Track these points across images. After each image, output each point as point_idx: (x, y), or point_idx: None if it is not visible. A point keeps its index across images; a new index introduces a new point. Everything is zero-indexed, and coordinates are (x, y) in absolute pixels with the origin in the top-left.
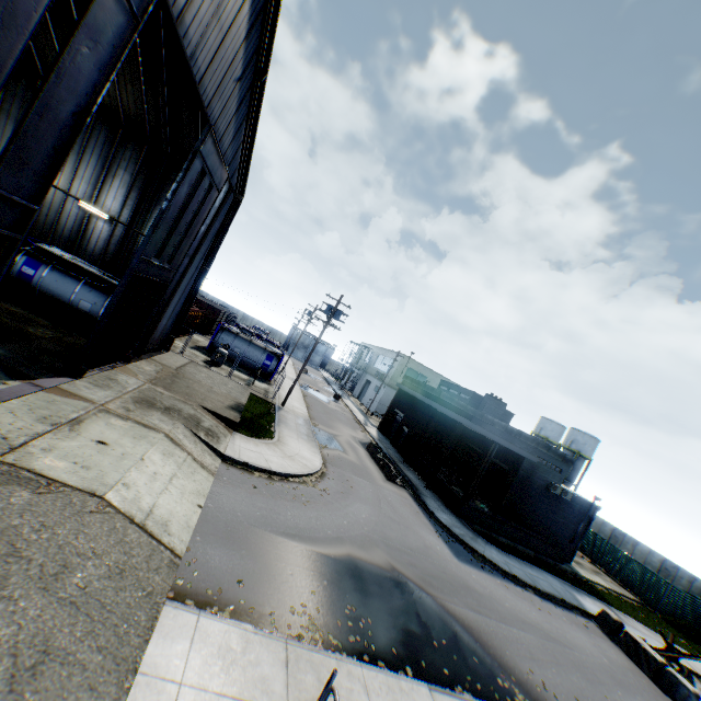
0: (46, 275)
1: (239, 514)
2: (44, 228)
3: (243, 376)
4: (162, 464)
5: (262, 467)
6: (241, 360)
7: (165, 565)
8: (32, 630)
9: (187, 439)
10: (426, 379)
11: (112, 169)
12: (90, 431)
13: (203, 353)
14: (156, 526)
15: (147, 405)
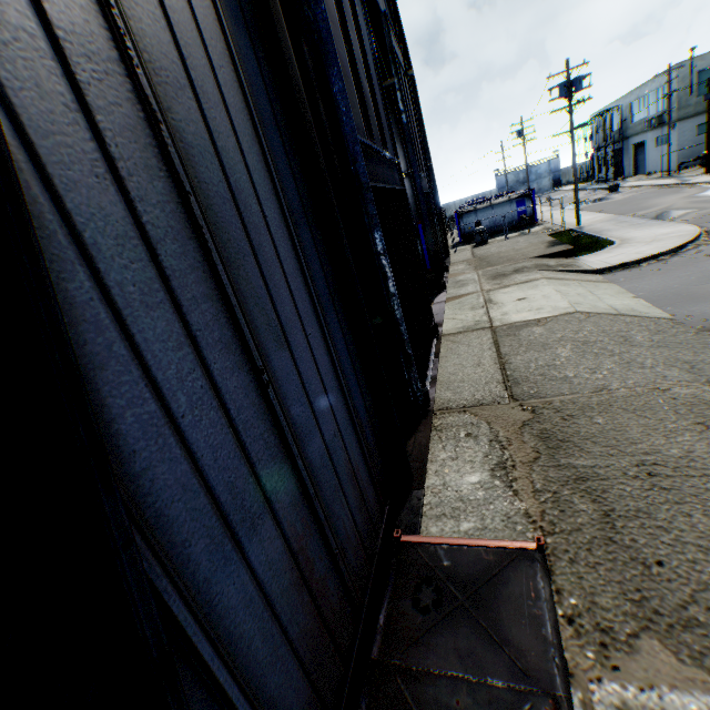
0: None
1: (674, 286)
2: None
3: (512, 235)
4: (572, 290)
5: (640, 258)
6: (495, 228)
7: (672, 325)
8: (659, 359)
9: (558, 275)
10: None
11: None
12: (502, 300)
13: (462, 246)
14: (629, 313)
15: (501, 277)
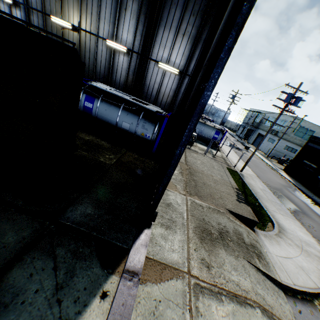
0: (98, 106)
1: None
2: (88, 69)
3: (206, 148)
4: None
5: (313, 289)
6: (199, 136)
7: None
8: None
9: (262, 287)
10: (313, 133)
11: (122, 2)
12: None
13: None
14: None
15: (209, 240)
